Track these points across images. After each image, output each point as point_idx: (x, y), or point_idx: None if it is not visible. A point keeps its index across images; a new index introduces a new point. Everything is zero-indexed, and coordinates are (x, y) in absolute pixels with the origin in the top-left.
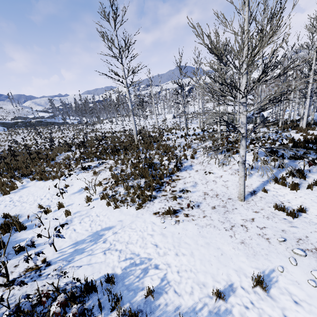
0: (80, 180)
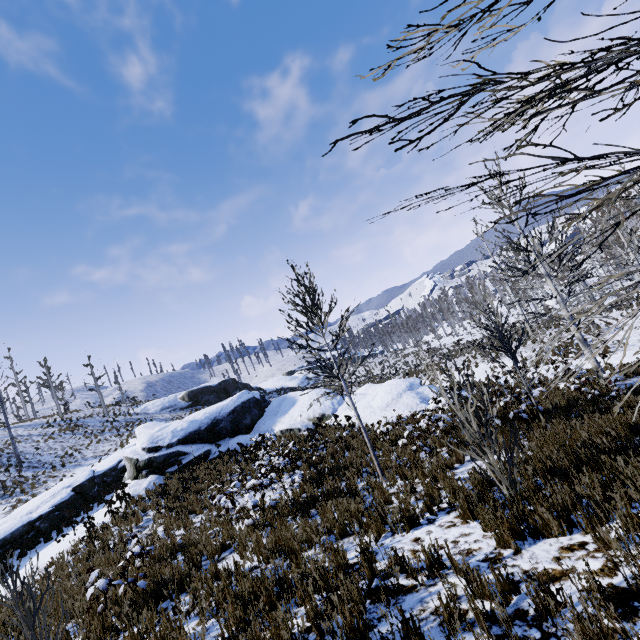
0: None
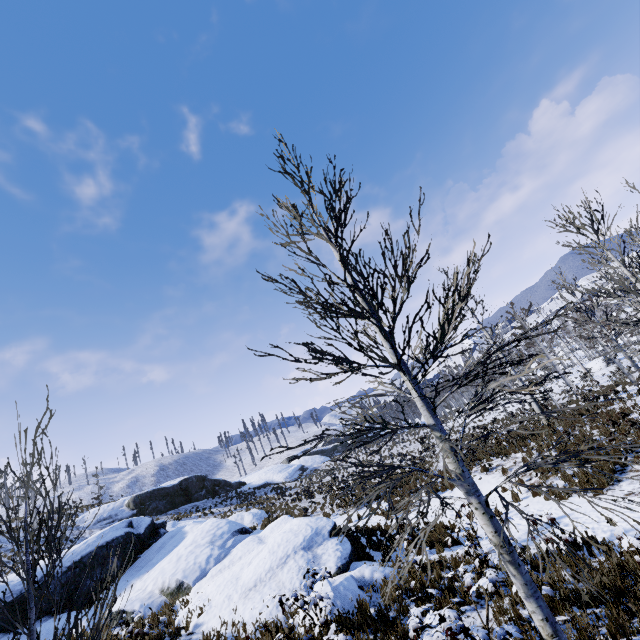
0: (495, 471)
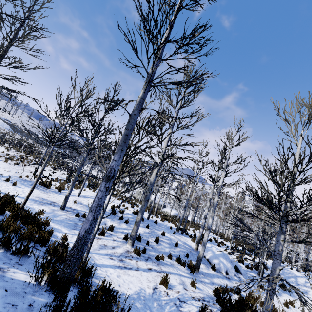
0: None
